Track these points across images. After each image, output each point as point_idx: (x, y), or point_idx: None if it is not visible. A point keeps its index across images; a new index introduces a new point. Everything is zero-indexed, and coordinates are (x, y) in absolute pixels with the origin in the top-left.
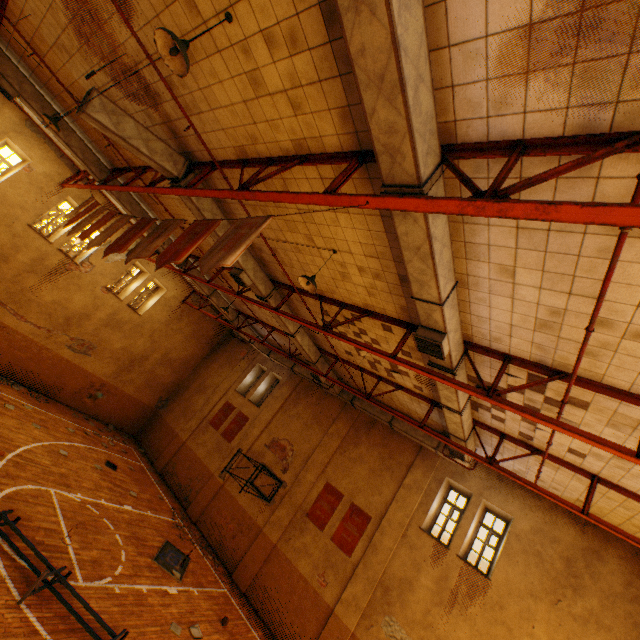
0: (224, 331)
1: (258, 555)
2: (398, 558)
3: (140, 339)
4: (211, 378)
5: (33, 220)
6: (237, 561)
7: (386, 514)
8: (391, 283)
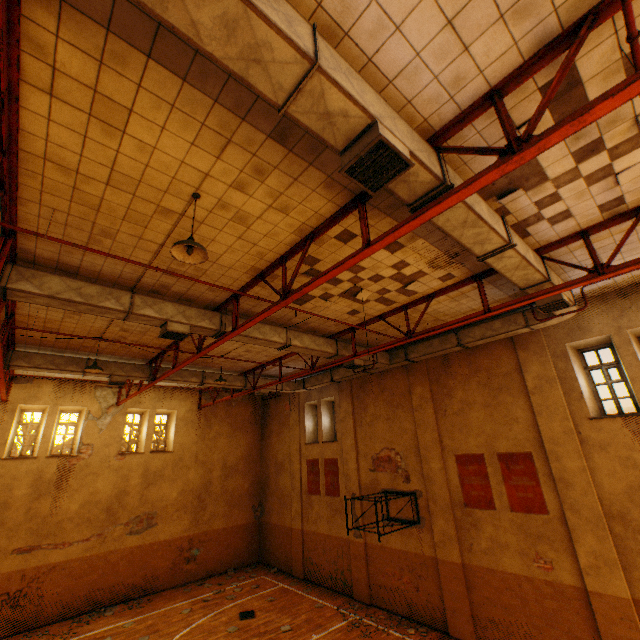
0: (258, 402)
1: (455, 589)
2: (600, 471)
3: (189, 472)
4: (279, 452)
5: (3, 451)
6: (441, 613)
7: (542, 436)
8: (279, 163)
